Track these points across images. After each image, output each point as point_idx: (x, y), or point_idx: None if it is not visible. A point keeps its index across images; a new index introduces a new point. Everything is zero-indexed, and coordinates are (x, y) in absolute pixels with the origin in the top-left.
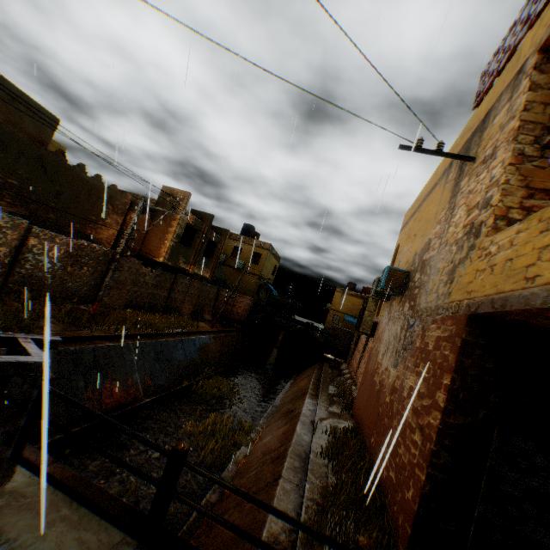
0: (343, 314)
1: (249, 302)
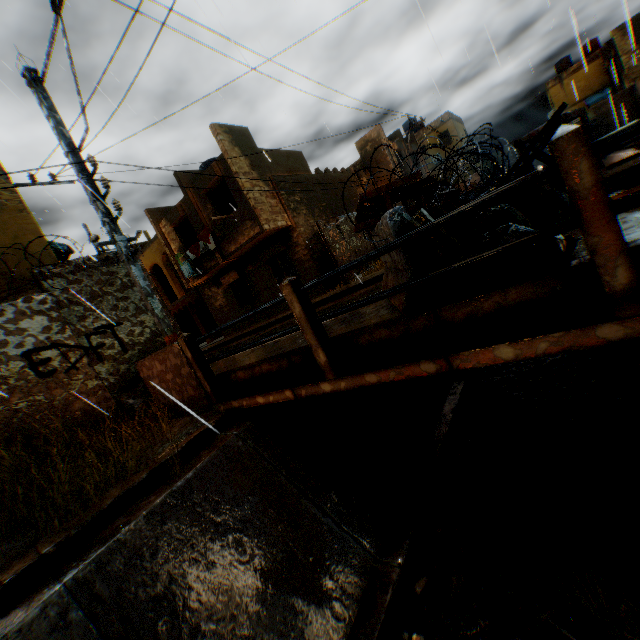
0: (579, 103)
1: (477, 178)
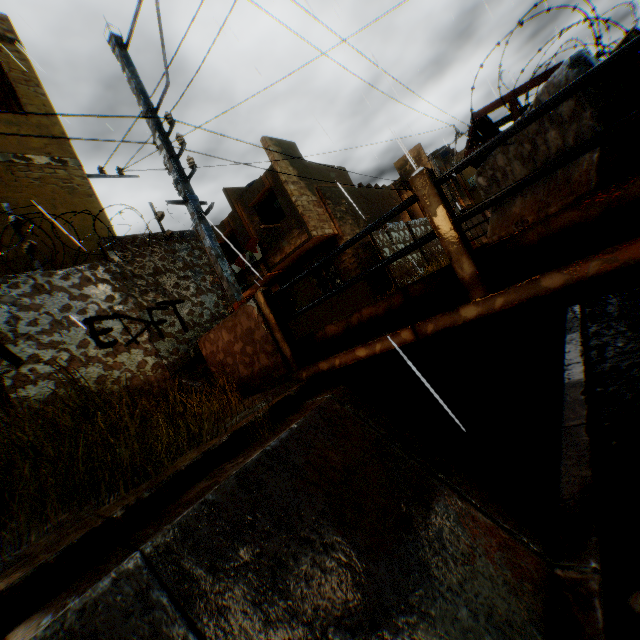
0: None
1: None
